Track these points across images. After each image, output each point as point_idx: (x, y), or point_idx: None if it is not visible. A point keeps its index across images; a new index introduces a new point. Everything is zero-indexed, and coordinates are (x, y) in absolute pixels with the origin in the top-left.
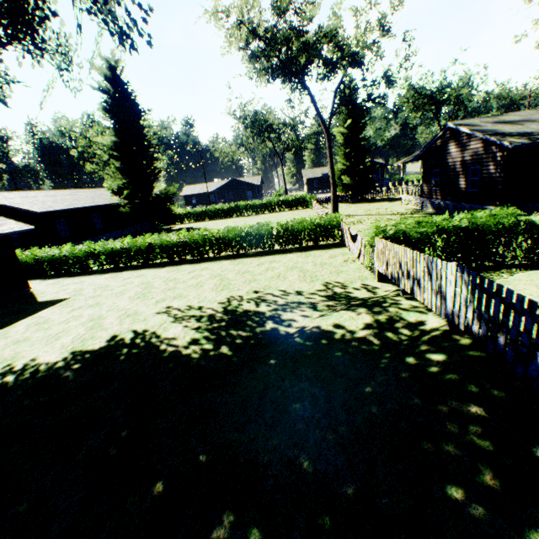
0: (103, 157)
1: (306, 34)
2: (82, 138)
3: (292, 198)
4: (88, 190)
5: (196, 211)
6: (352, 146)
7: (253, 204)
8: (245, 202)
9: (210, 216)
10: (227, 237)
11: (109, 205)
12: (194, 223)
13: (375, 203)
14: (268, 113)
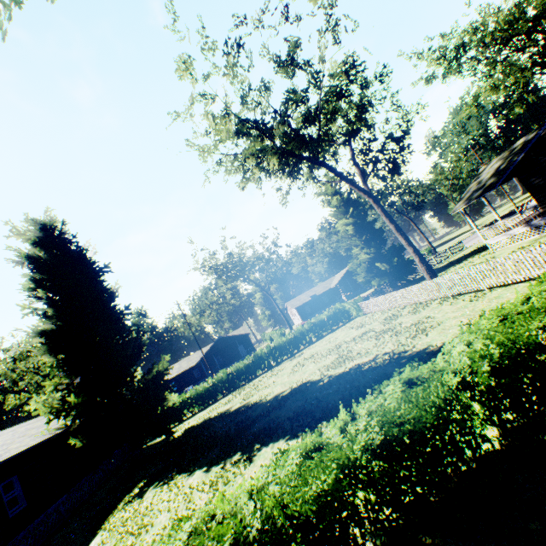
0: (36, 377)
1: (308, 101)
2: (0, 360)
3: (326, 314)
4: (0, 433)
5: (199, 390)
6: (363, 233)
7: (279, 343)
8: (267, 346)
9: (221, 390)
10: (536, 345)
11: (44, 442)
12: (204, 410)
13: (438, 273)
14: (243, 249)
